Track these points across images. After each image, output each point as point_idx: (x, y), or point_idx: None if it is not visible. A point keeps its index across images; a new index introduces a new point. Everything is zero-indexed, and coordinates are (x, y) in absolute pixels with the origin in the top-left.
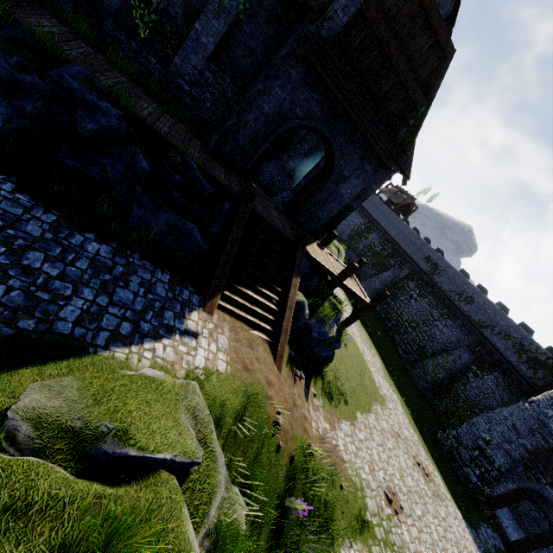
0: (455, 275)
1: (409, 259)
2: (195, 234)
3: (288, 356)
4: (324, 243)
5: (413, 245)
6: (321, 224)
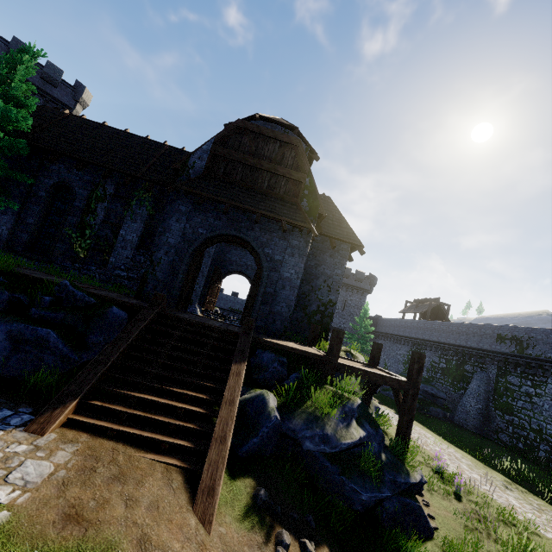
0: (547, 334)
1: (482, 352)
2: (54, 341)
3: (249, 499)
4: (309, 342)
5: (472, 336)
6: (287, 318)
